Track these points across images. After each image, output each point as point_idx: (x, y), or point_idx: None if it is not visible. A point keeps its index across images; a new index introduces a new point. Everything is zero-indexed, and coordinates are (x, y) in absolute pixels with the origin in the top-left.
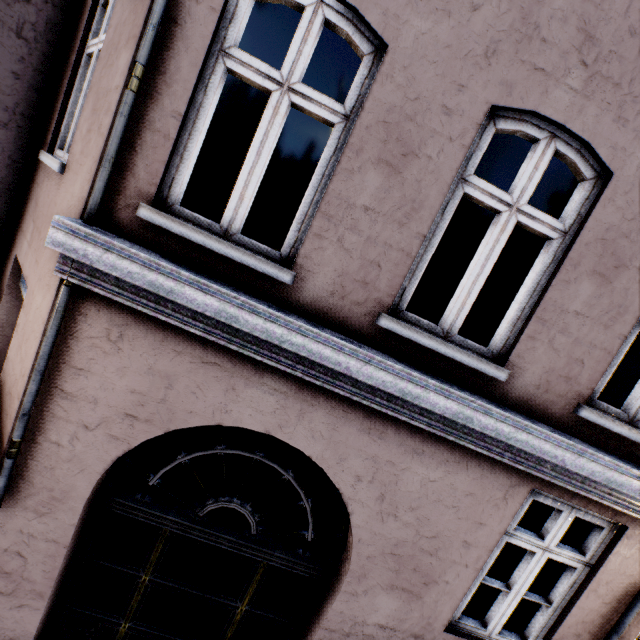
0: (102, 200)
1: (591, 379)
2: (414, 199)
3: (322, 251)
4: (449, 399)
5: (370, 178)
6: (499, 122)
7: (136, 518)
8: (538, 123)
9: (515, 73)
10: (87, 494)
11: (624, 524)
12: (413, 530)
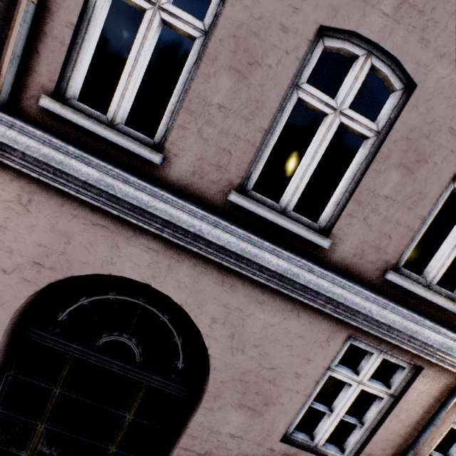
0: (12, 91)
1: (396, 250)
2: (258, 100)
3: (185, 139)
4: (280, 258)
5: (223, 82)
6: (327, 41)
7: (48, 345)
8: (358, 42)
9: None
10: (6, 323)
11: (420, 365)
12: (256, 362)
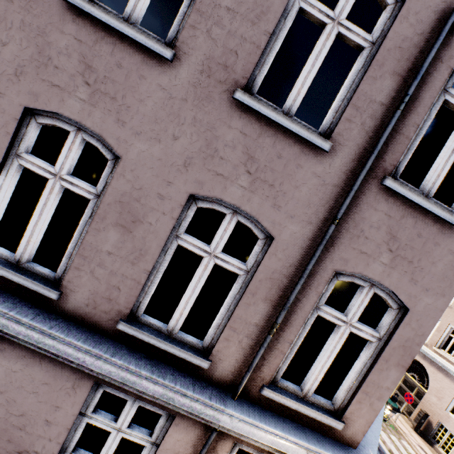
0: None
1: (128, 301)
2: None
3: None
4: None
5: None
6: (39, 118)
7: None
8: (68, 120)
9: (39, 87)
10: None
11: (172, 413)
12: (4, 409)
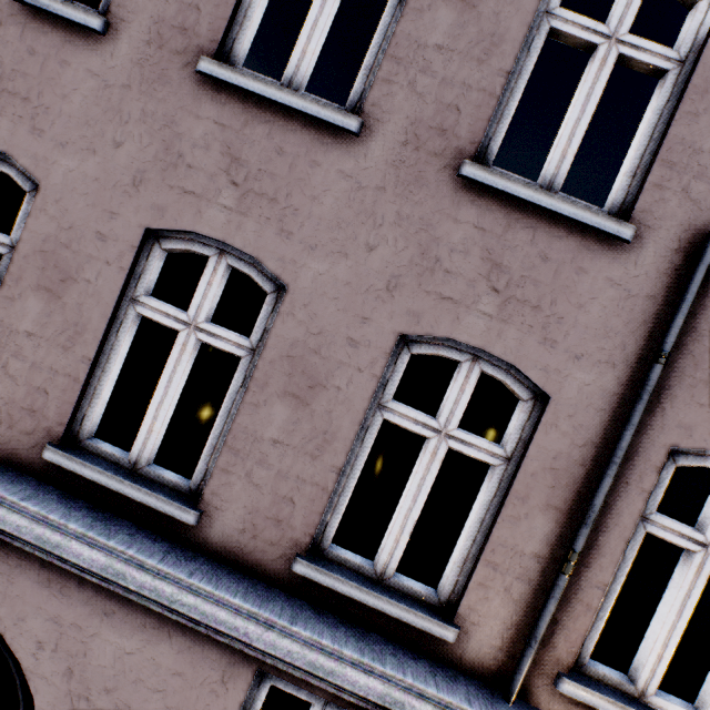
0: None
1: (308, 522)
2: (77, 322)
3: None
4: (95, 549)
5: (32, 304)
6: (165, 242)
7: None
8: (205, 241)
9: (166, 197)
10: None
11: None
12: None
